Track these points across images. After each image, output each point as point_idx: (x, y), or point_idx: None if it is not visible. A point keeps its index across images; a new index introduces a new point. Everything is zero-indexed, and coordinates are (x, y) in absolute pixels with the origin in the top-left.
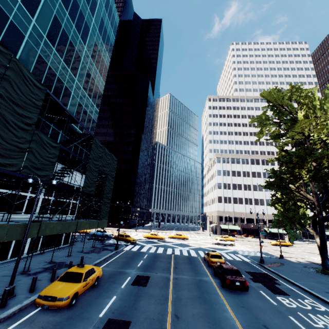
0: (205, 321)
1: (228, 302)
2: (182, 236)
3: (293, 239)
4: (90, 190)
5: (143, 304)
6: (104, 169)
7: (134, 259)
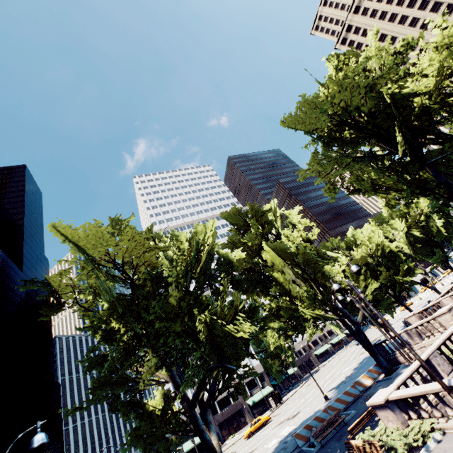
0: None
1: None
2: None
3: None
4: None
5: None
6: None
7: None
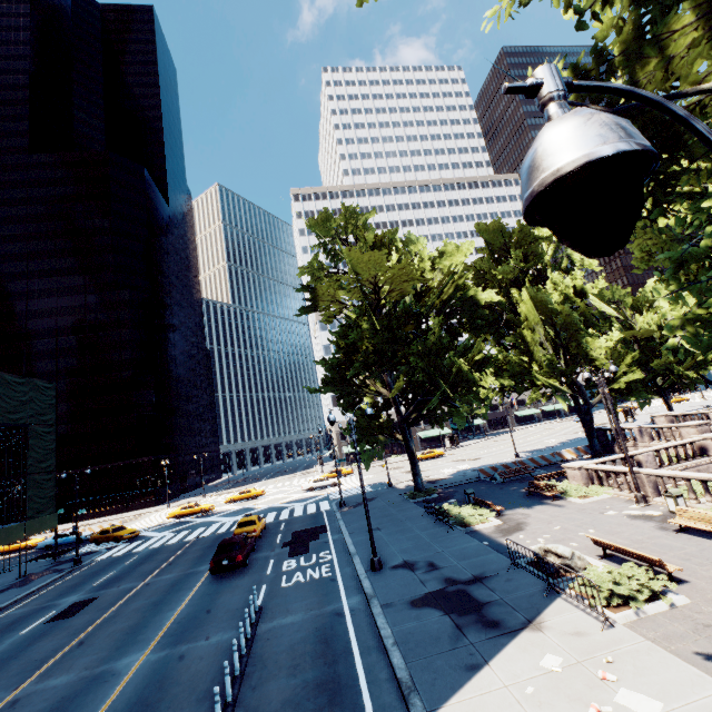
0: (123, 634)
1: (196, 594)
2: (252, 493)
3: (370, 461)
4: None
5: (38, 646)
6: (14, 418)
7: (101, 573)
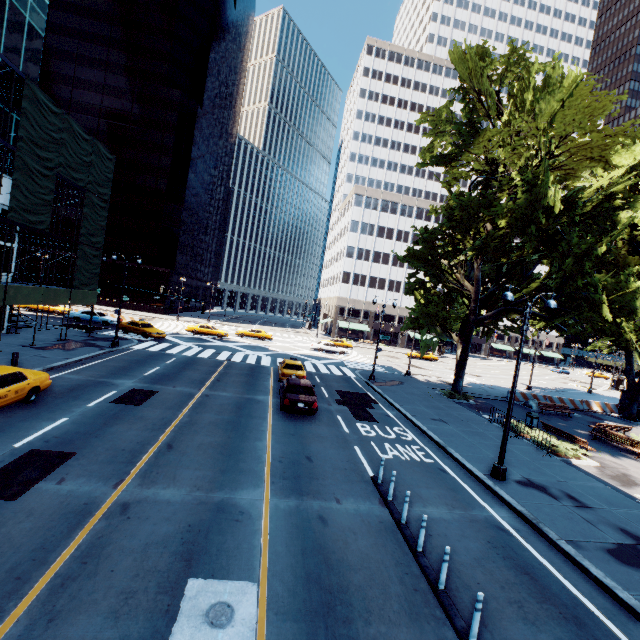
0: (217, 452)
1: (275, 428)
2: (262, 334)
3: (423, 349)
4: (36, 222)
5: (116, 430)
6: (75, 177)
7: (145, 364)
